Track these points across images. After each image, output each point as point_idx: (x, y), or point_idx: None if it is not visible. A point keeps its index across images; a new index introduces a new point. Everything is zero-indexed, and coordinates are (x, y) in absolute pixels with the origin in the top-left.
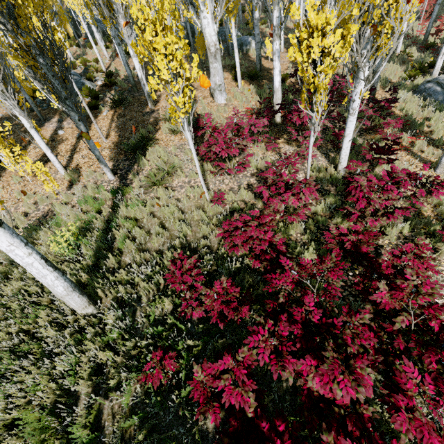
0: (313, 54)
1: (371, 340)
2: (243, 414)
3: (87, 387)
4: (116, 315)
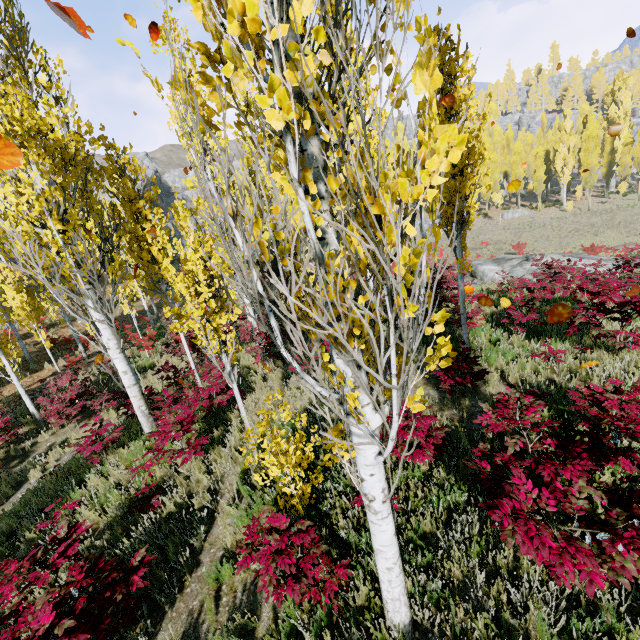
0: None
1: None
2: None
3: None
4: None
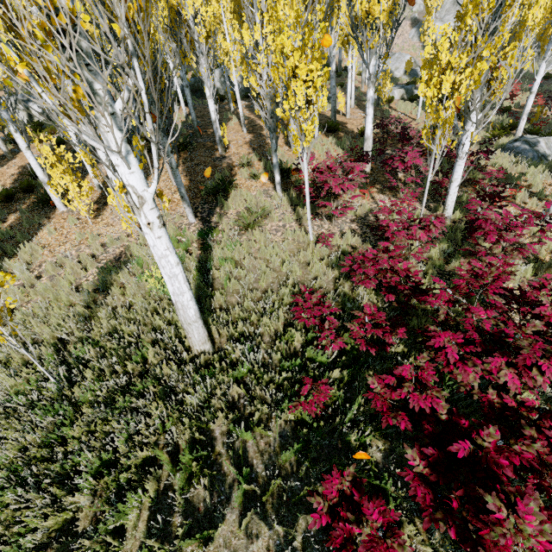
0: (444, 90)
1: (546, 346)
2: (435, 418)
3: (226, 423)
4: (243, 350)
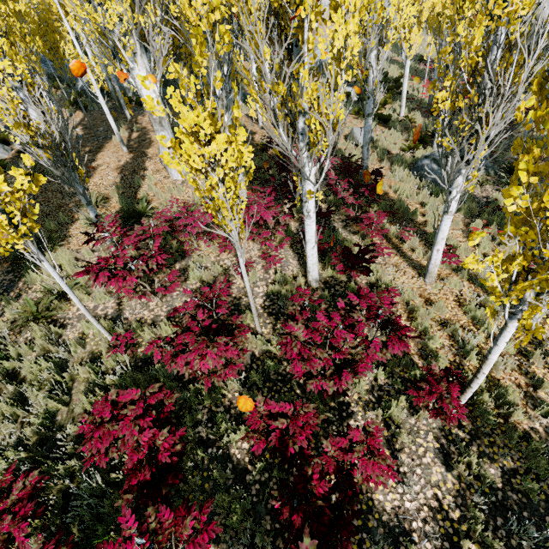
0: (195, 164)
1: None
2: None
3: None
4: None
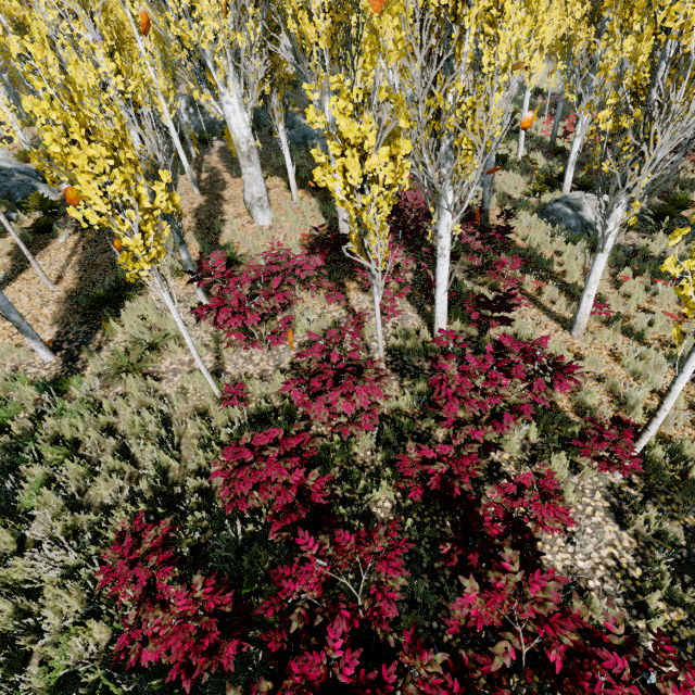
0: (352, 179)
1: None
2: None
3: None
4: None
